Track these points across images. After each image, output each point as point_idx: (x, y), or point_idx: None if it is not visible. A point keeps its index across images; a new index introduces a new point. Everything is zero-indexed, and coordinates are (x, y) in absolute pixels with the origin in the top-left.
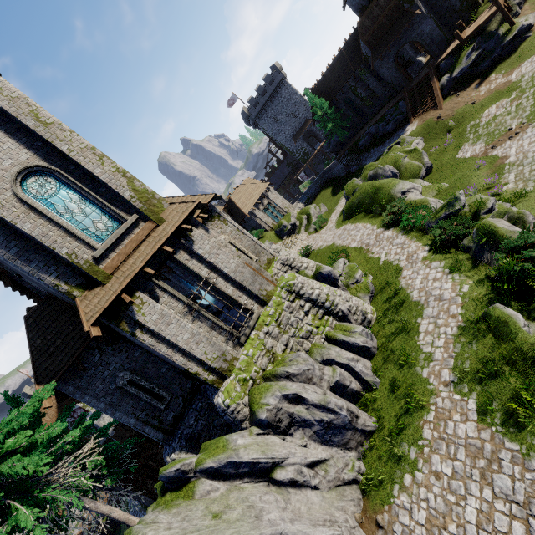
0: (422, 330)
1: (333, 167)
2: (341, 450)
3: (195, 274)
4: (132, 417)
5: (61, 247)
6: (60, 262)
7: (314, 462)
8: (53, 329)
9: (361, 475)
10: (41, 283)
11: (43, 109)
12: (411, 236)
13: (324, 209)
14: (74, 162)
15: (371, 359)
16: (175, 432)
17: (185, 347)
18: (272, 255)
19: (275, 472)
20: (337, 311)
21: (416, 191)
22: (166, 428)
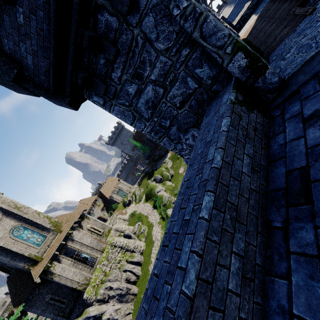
0: (152, 252)
1: (146, 168)
2: (126, 303)
3: (74, 248)
4: (52, 314)
5: (26, 253)
6: (25, 258)
7: (116, 310)
8: (19, 283)
9: (132, 310)
10: (18, 267)
11: (18, 202)
12: (158, 212)
13: (142, 190)
14: (30, 220)
15: (141, 266)
16: (70, 316)
17: (71, 278)
18: (110, 227)
19: (102, 317)
20: (130, 249)
21: (162, 190)
22: (66, 315)
